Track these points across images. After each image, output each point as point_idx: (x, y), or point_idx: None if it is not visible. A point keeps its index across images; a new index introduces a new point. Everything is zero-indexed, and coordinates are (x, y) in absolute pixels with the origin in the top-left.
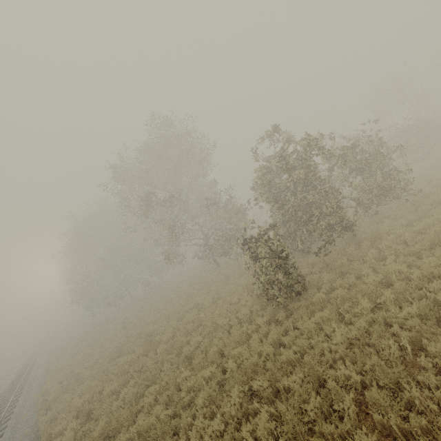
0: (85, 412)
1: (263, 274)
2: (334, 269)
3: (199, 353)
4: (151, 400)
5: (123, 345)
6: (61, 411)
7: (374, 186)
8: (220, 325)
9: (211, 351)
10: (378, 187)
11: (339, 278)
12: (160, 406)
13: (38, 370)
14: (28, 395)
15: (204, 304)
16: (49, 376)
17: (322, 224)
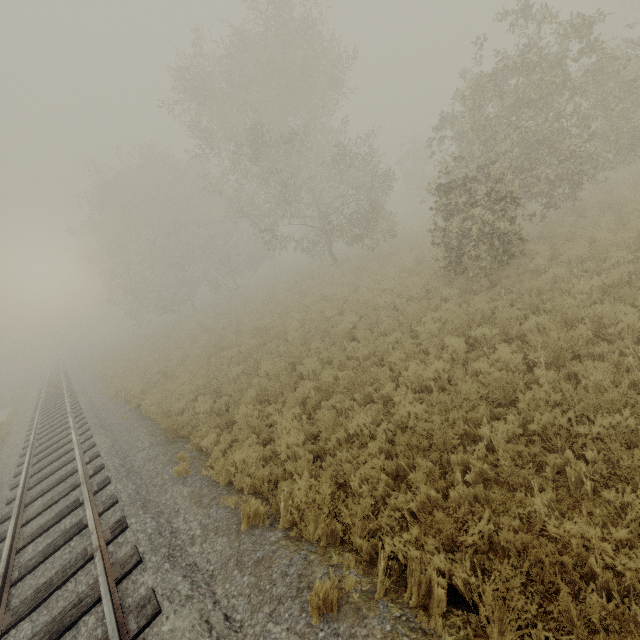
0: (211, 391)
1: (475, 225)
2: (552, 238)
3: (361, 330)
4: (317, 367)
5: (220, 342)
6: (162, 400)
7: (624, 131)
8: (380, 307)
9: (386, 323)
10: (630, 134)
11: (565, 244)
12: (335, 370)
13: (81, 380)
14: (90, 397)
15: (334, 297)
16: (114, 378)
17: (549, 174)
